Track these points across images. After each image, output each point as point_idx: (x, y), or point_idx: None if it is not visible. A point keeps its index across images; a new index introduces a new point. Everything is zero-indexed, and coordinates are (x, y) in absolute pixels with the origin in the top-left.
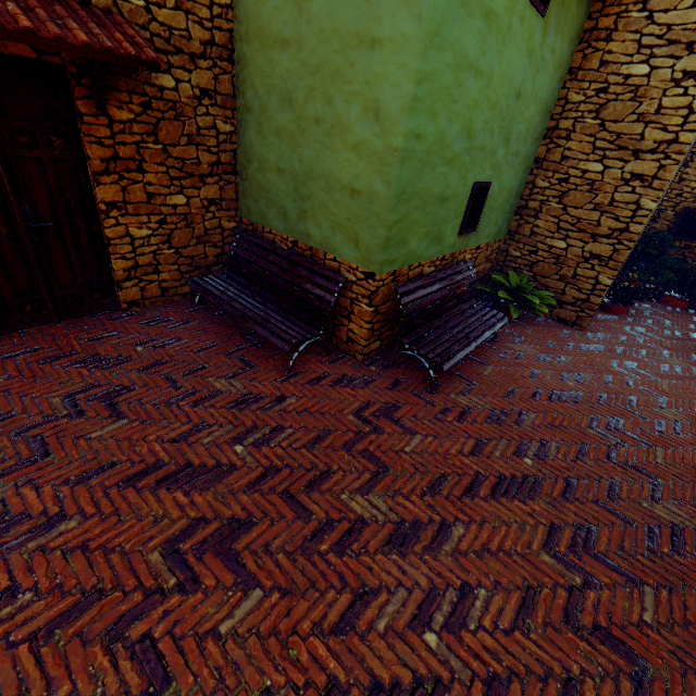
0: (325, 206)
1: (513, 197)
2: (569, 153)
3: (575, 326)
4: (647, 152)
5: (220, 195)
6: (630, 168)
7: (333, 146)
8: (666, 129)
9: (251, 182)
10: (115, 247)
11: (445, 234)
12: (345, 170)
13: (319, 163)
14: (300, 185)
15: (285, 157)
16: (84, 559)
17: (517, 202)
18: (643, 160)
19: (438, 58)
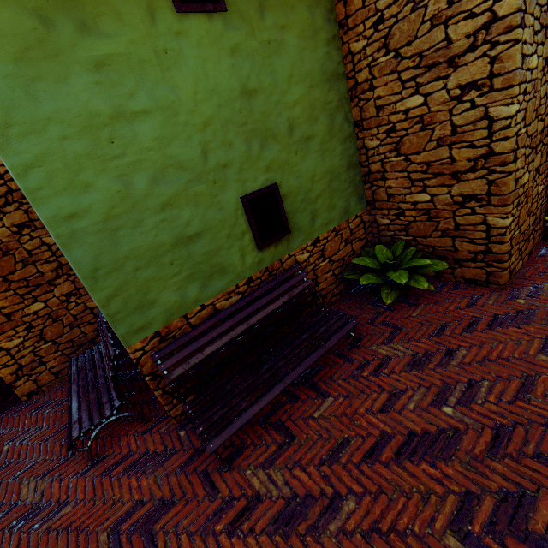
0: None
1: (345, 171)
2: (381, 102)
3: (491, 285)
4: (465, 53)
5: (75, 286)
6: (454, 81)
7: None
8: (473, 14)
9: None
10: None
11: (229, 261)
12: None
13: None
14: None
15: None
16: None
17: (358, 172)
18: (464, 65)
19: (37, 140)
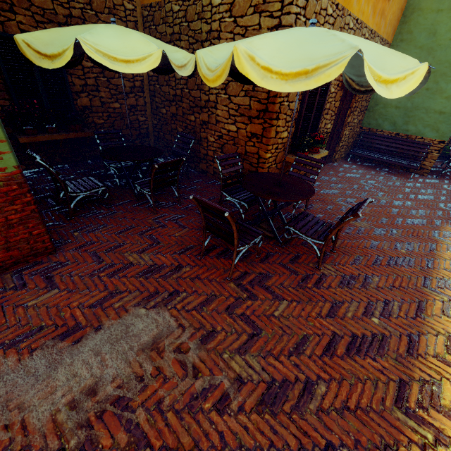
0: (422, 119)
1: None
2: None
3: None
4: None
5: (361, 118)
6: None
7: (434, 97)
8: None
9: (375, 112)
10: (342, 138)
11: None
12: (438, 105)
13: (423, 104)
14: (408, 112)
15: (402, 102)
16: (427, 207)
17: None
18: None
19: None
